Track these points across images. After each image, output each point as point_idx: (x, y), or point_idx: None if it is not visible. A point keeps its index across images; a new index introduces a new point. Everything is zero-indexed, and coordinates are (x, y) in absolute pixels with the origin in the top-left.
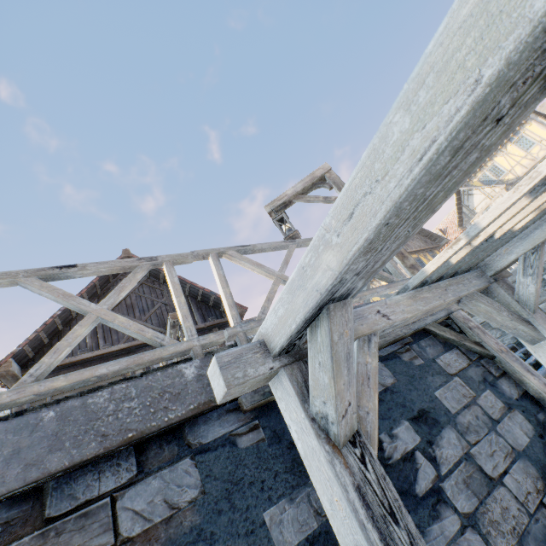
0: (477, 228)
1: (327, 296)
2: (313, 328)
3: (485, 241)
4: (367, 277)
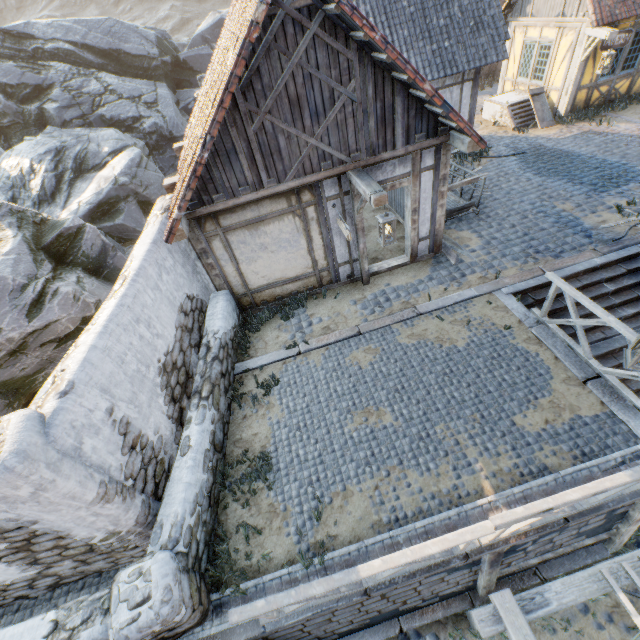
0: None
1: None
2: None
3: None
4: None
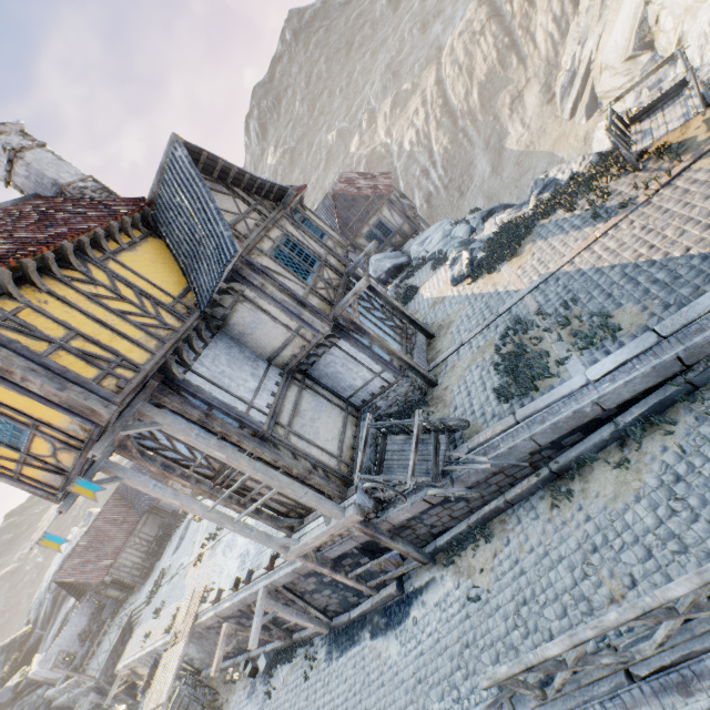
0: None
1: None
2: None
3: None
4: None
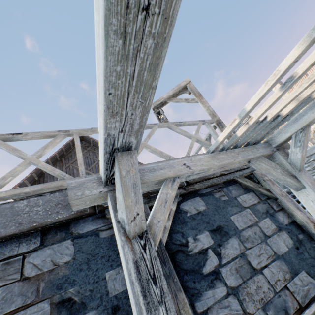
0: (245, 111)
1: (107, 146)
2: (115, 167)
3: (261, 122)
4: (135, 135)
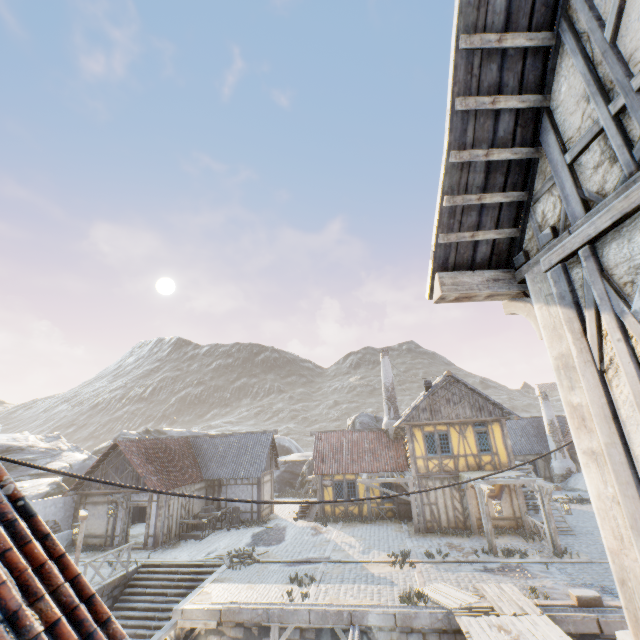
0: None
1: None
2: None
3: None
4: None
